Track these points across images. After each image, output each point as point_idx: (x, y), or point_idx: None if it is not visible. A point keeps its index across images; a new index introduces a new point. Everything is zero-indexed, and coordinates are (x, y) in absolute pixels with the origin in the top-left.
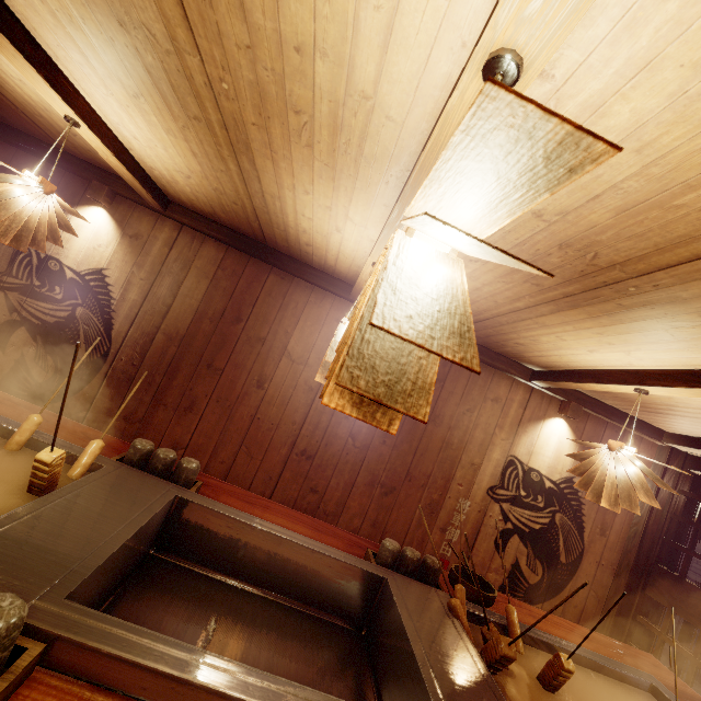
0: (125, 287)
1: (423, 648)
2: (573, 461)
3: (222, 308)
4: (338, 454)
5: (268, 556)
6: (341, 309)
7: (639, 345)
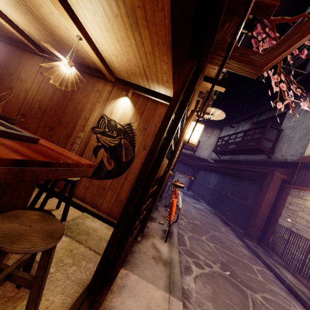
0: None
1: None
2: (131, 116)
3: (0, 64)
4: (34, 114)
5: None
6: (39, 60)
7: (46, 2)
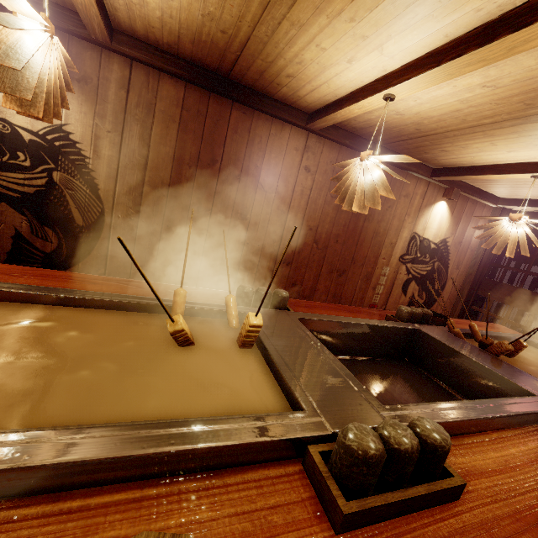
0: (94, 143)
1: (477, 359)
2: (447, 228)
3: (197, 152)
4: (308, 256)
5: (356, 337)
6: (297, 138)
7: None
